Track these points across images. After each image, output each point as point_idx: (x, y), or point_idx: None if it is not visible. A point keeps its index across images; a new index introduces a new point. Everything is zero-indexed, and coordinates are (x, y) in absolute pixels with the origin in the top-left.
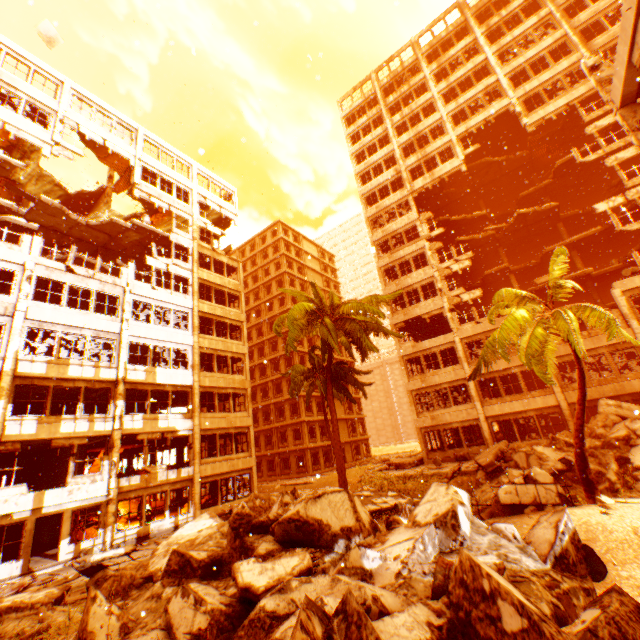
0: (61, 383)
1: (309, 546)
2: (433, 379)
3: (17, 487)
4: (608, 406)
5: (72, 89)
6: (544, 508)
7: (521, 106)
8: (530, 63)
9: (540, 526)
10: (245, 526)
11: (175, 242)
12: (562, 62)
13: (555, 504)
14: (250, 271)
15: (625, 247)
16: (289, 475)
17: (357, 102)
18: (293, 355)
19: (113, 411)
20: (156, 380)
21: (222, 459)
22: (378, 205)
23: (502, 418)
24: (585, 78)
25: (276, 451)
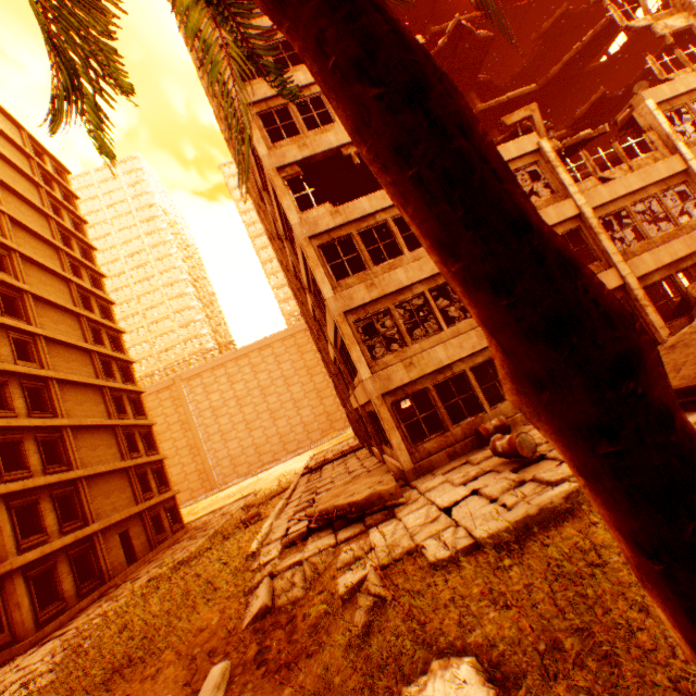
0: None
1: None
2: (394, 278)
3: None
4: None
5: None
6: None
7: None
8: None
9: None
10: None
11: None
12: None
13: None
14: None
15: None
16: None
17: None
18: None
19: None
20: None
21: None
22: None
23: None
24: None
25: None
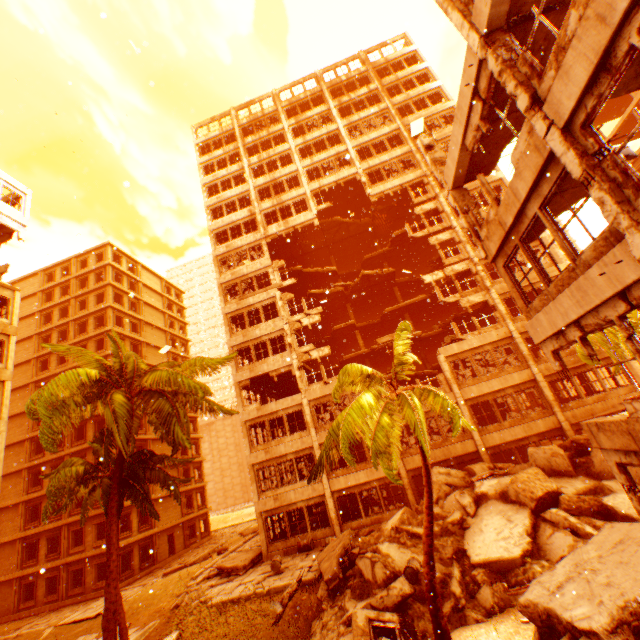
0: None
1: None
2: (279, 449)
3: None
4: (440, 474)
5: None
6: None
7: (366, 177)
8: (373, 143)
9: None
10: None
11: None
12: (397, 150)
13: None
14: (58, 301)
15: (442, 313)
16: (81, 596)
17: (214, 133)
18: None
19: None
20: None
21: None
22: (229, 244)
23: (348, 491)
24: (413, 168)
25: (64, 561)
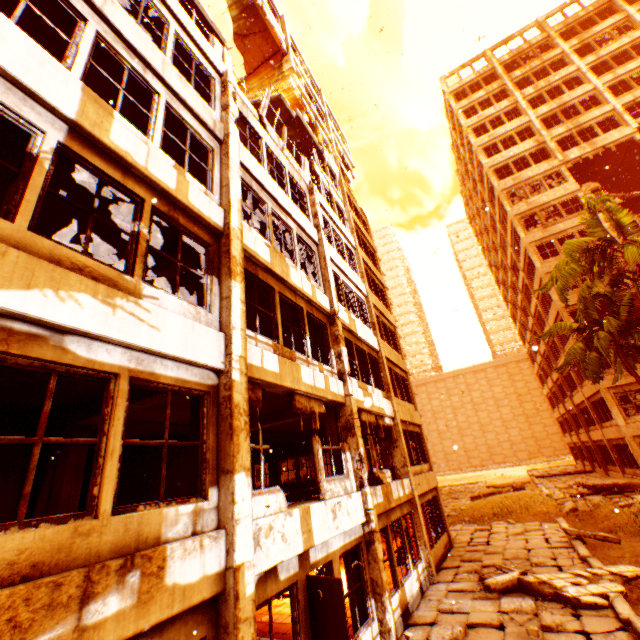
0: (283, 291)
1: None
2: None
3: (271, 494)
4: None
5: None
6: None
7: None
8: None
9: None
10: None
11: (326, 162)
12: None
13: None
14: None
15: None
16: None
17: (468, 78)
18: None
19: (334, 364)
20: (356, 330)
21: (417, 470)
22: (515, 177)
23: None
24: None
25: None
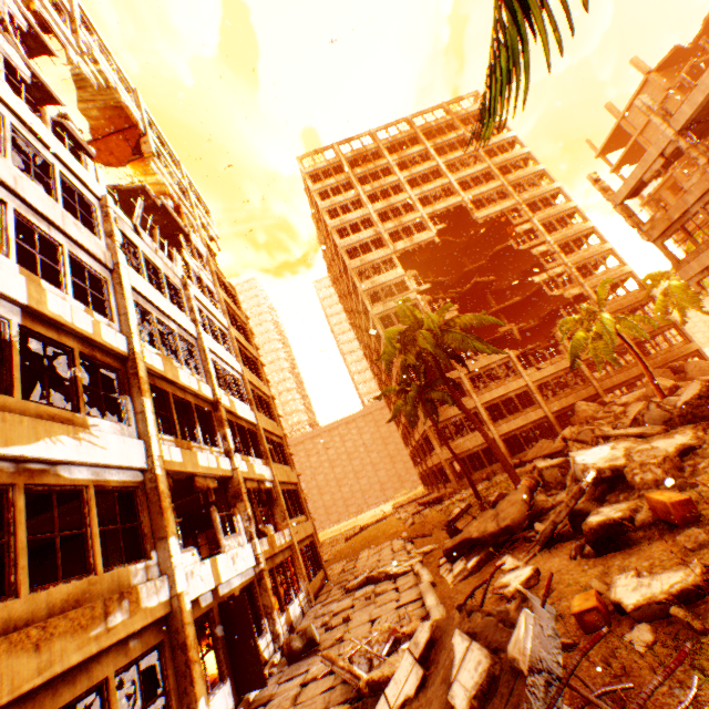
0: (175, 391)
1: None
2: (449, 412)
3: (189, 552)
4: (583, 406)
5: None
6: None
7: (471, 205)
8: (470, 178)
9: None
10: None
11: (194, 244)
12: (492, 183)
13: None
14: None
15: (520, 317)
16: None
17: (322, 164)
18: None
19: (221, 444)
20: (236, 410)
21: (296, 522)
22: (362, 258)
23: (511, 434)
24: (498, 199)
25: None
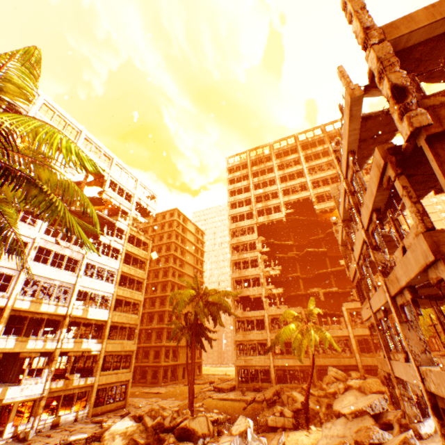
0: (35, 315)
1: (188, 440)
2: (249, 336)
3: None
4: (332, 371)
5: (85, 134)
6: (286, 430)
7: (315, 198)
8: (321, 179)
9: (274, 439)
10: (160, 428)
11: (118, 226)
12: (335, 185)
13: (291, 428)
14: (150, 234)
15: None
16: (145, 384)
17: (237, 162)
18: (166, 298)
19: (59, 335)
20: (88, 316)
21: (113, 372)
22: (237, 224)
23: (282, 367)
24: None
25: (139, 364)
